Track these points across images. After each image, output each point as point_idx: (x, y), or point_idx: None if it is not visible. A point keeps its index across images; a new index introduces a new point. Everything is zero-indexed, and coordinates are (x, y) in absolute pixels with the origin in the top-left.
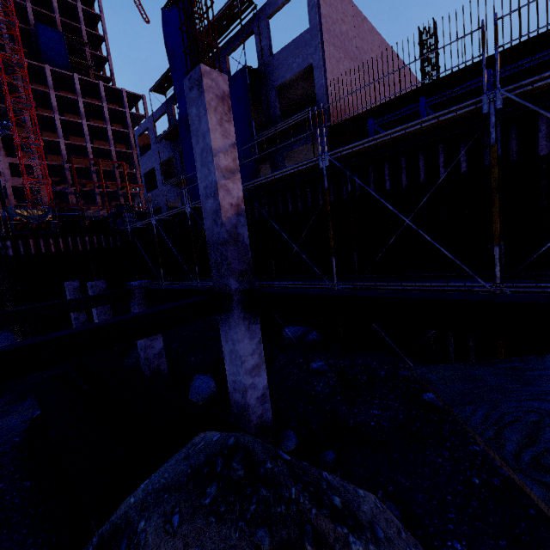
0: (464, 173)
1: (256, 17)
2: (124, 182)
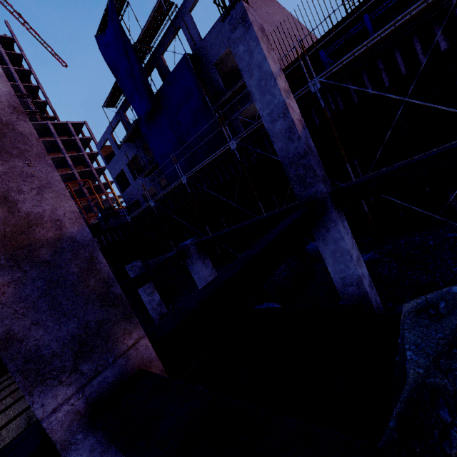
0: (445, 50)
1: (179, 14)
2: (91, 195)
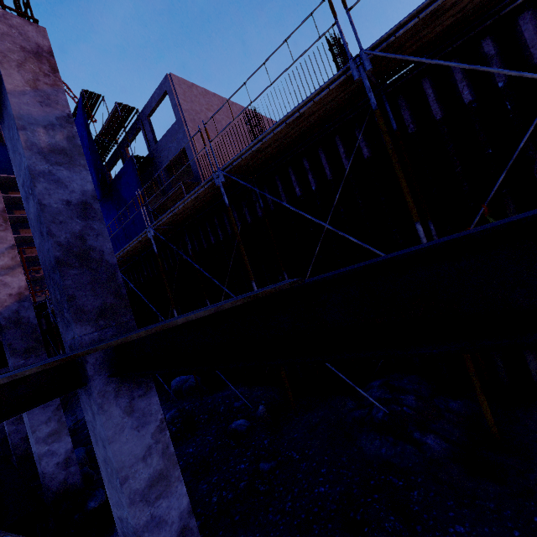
0: (251, 223)
1: (140, 117)
2: None
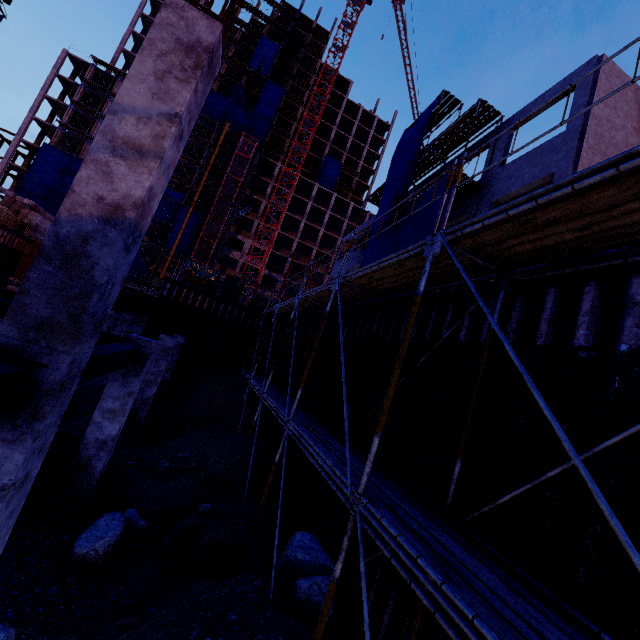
0: None
1: (498, 129)
2: None
